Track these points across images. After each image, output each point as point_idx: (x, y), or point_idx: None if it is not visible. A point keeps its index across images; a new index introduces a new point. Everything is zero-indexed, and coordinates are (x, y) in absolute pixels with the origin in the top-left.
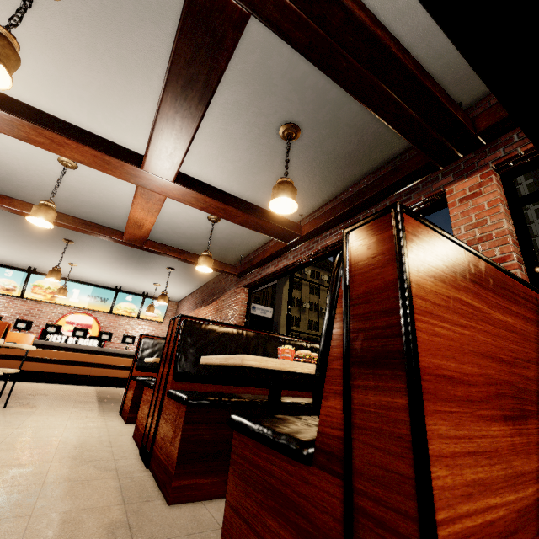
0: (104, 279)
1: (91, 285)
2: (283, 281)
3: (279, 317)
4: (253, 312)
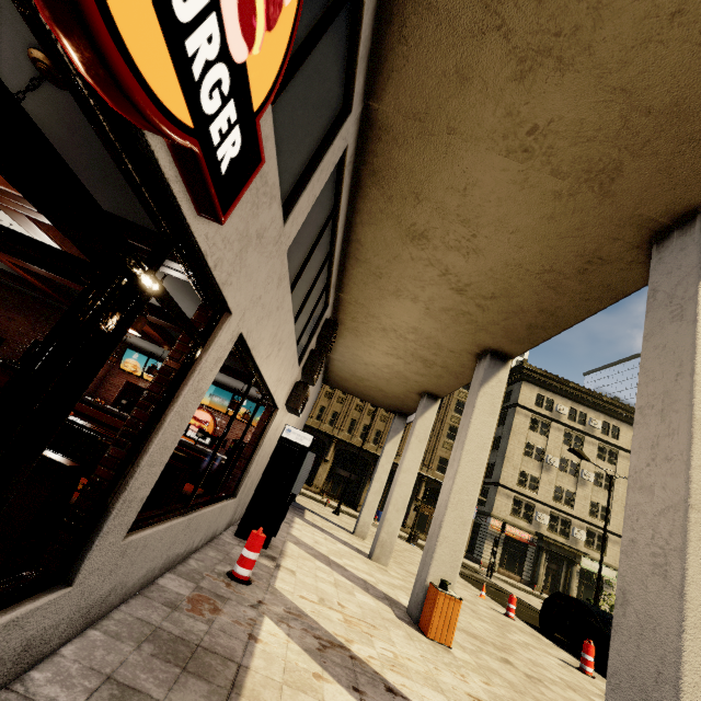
0: (222, 380)
1: (214, 385)
2: (419, 412)
3: (403, 458)
4: (285, 436)
